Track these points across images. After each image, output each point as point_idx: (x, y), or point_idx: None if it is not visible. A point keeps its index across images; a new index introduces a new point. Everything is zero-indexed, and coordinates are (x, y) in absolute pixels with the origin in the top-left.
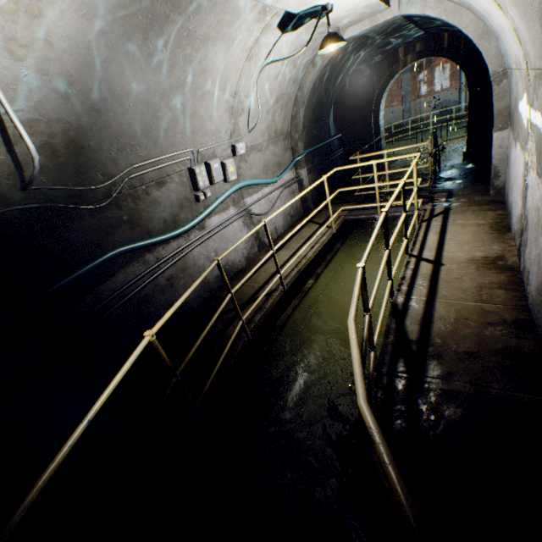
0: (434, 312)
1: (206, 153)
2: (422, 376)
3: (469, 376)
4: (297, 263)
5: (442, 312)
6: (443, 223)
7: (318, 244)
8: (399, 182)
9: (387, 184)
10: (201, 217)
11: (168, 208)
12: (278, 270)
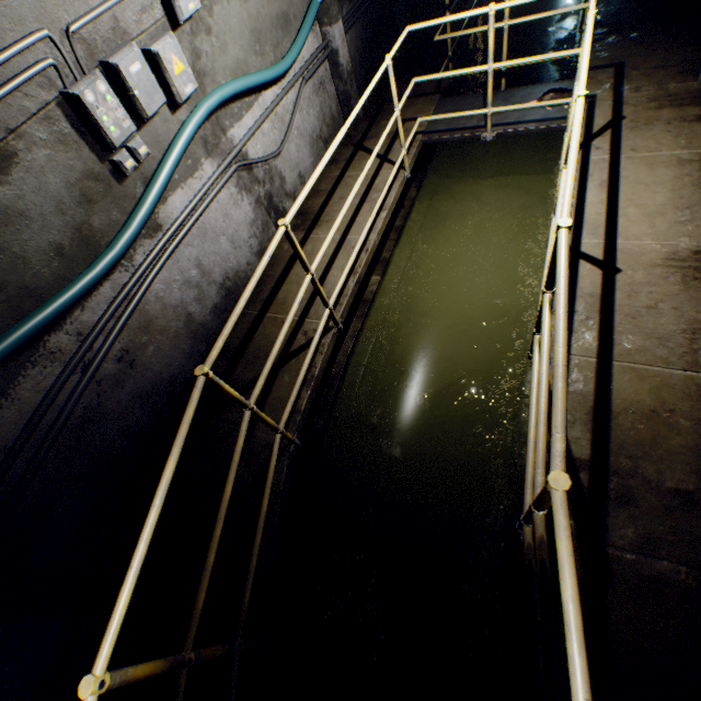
0: (614, 395)
1: (94, 32)
2: (604, 545)
3: (685, 548)
4: (353, 264)
5: (628, 393)
6: (613, 158)
7: (383, 212)
8: (538, 59)
9: (513, 64)
10: (144, 212)
11: (52, 218)
12: (324, 303)
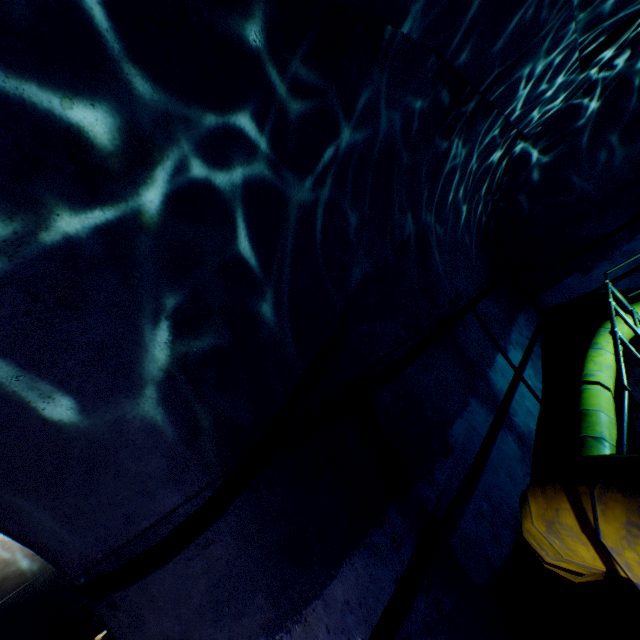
0: None
1: None
2: None
3: None
4: None
5: None
6: None
7: None
8: None
9: None
10: None
11: None
12: None
